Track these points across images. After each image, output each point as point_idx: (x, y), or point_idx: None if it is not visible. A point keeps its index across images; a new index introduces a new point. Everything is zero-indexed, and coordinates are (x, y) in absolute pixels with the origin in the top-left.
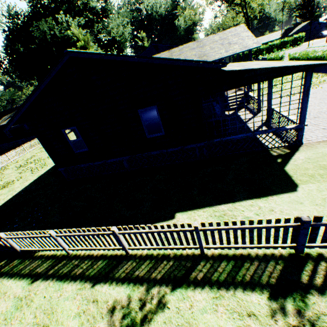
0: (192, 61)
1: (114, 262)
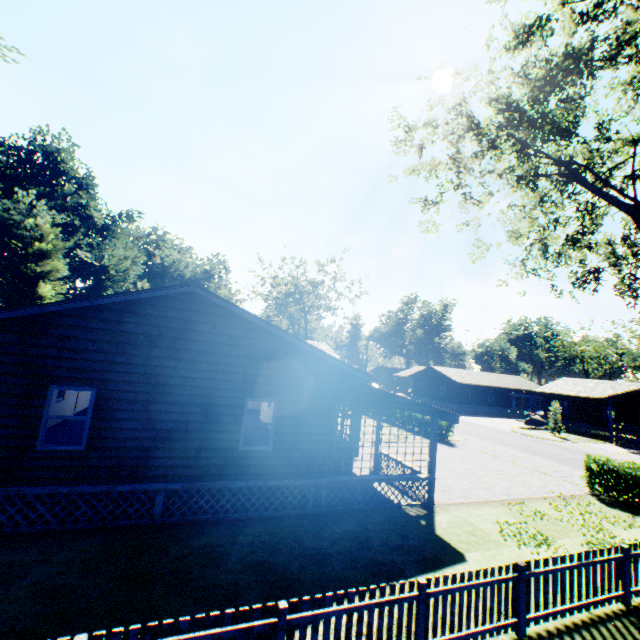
0: (346, 364)
1: None
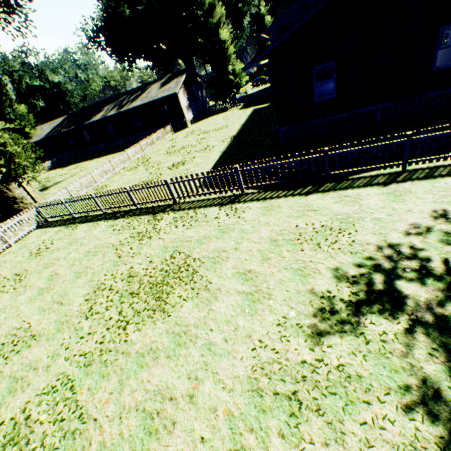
0: None
1: None
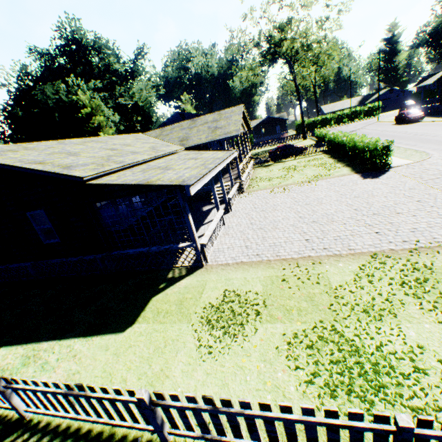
0: (49, 172)
1: None
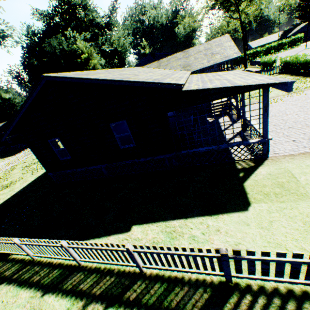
0: (149, 83)
1: (66, 273)
